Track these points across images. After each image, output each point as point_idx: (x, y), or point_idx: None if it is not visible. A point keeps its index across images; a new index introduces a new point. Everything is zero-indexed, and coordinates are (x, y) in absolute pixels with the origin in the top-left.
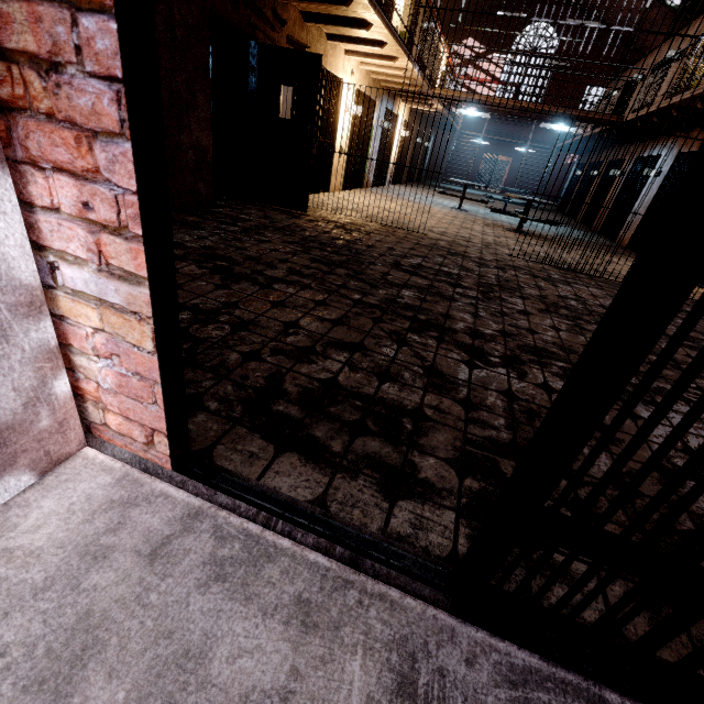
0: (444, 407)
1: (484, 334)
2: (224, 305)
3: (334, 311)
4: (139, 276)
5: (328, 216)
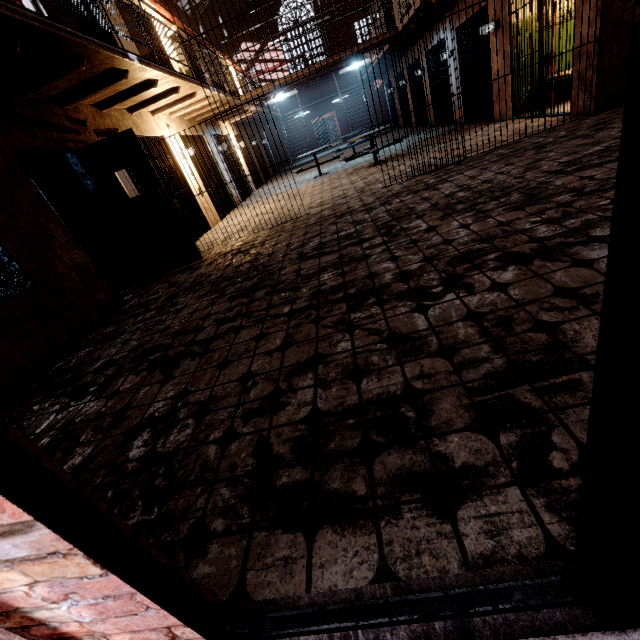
0: (428, 369)
1: (413, 272)
2: (177, 398)
3: (276, 337)
4: (23, 522)
5: (222, 250)
